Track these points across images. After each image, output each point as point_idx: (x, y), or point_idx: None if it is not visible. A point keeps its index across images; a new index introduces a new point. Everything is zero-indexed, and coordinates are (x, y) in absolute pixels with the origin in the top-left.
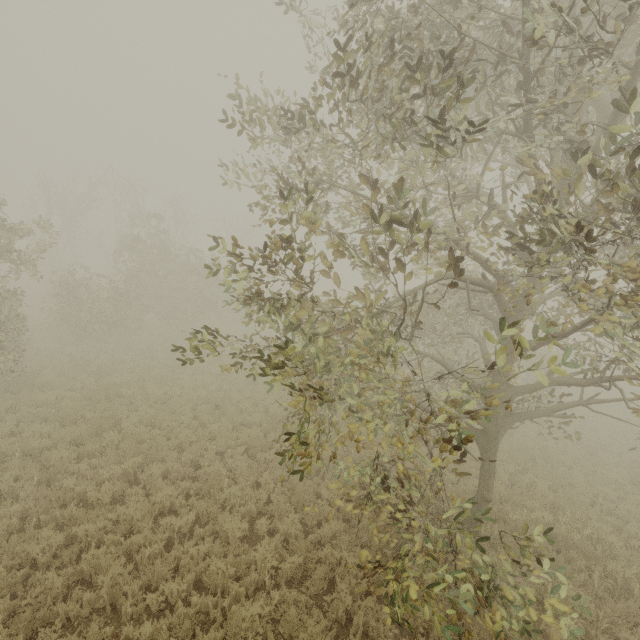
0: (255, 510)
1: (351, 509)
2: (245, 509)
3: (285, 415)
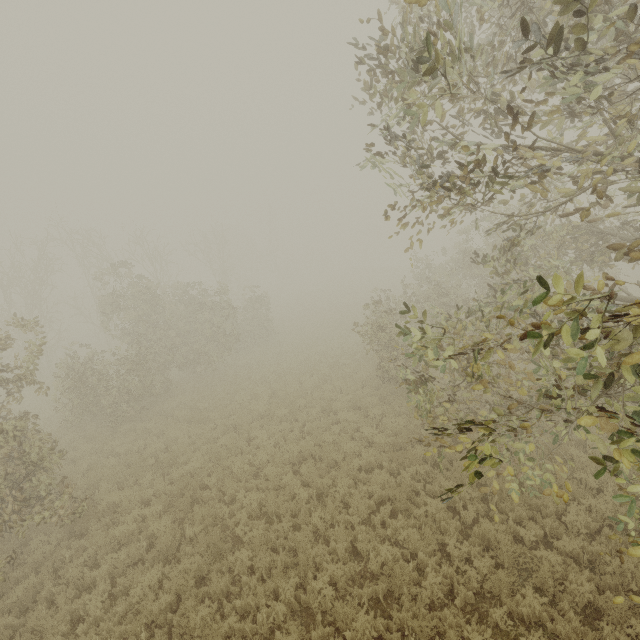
0: (472, 595)
1: (574, 546)
2: (460, 599)
3: (393, 440)
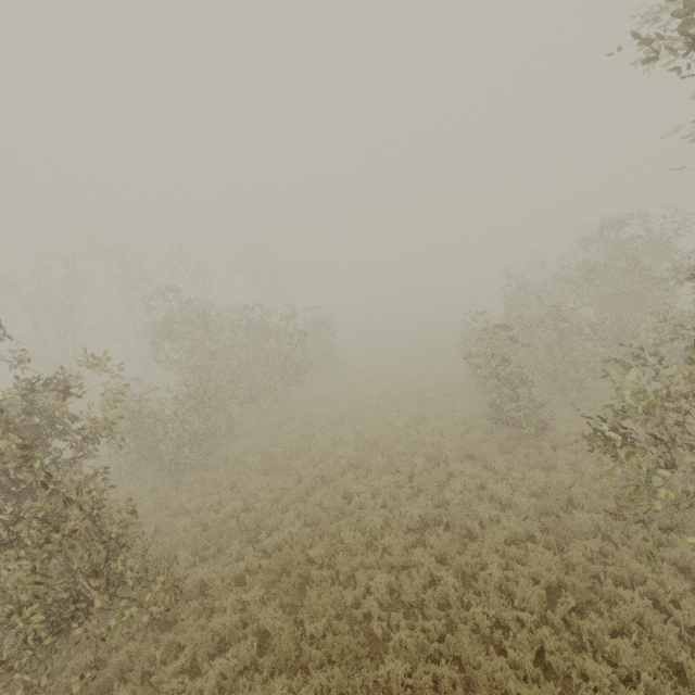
0: None
1: None
2: None
3: (535, 502)
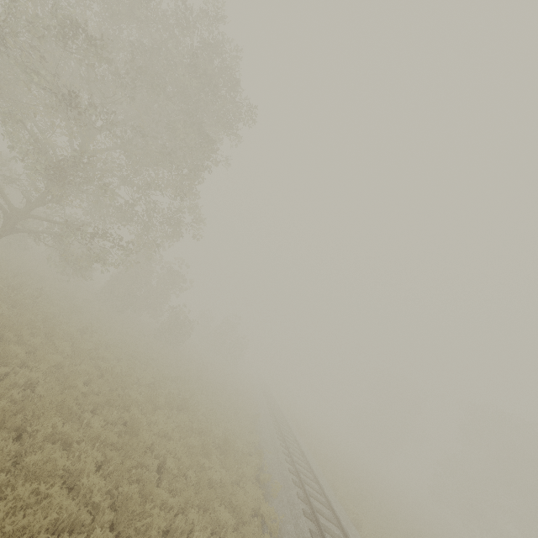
0: None
1: None
2: None
3: None
